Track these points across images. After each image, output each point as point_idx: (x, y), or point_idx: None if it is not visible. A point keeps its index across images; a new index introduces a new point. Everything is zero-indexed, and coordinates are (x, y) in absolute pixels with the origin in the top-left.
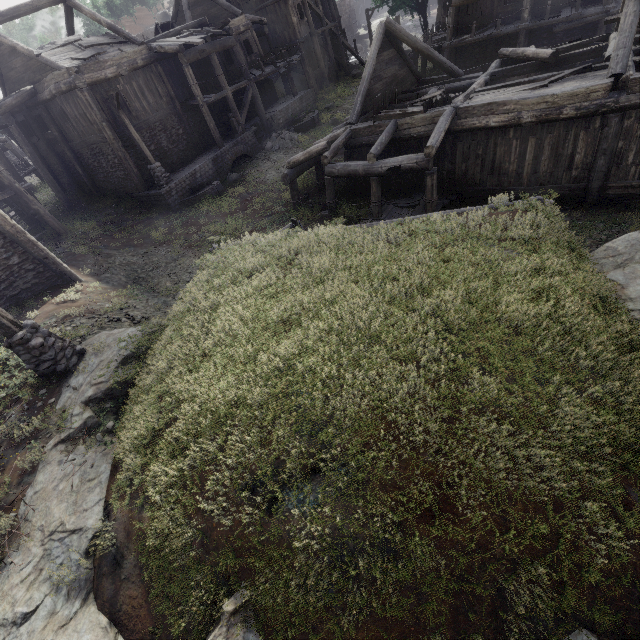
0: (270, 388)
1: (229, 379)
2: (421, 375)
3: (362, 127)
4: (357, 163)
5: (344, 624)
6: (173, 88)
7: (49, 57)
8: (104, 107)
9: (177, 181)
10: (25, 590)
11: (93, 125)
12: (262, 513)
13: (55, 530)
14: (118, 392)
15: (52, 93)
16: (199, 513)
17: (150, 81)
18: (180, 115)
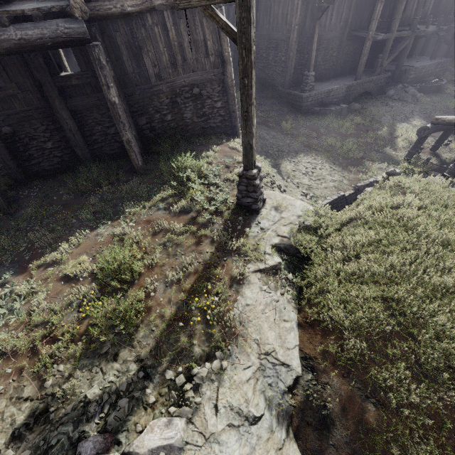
0: None
1: None
2: None
3: None
4: None
5: None
6: (352, 17)
7: None
8: (303, 14)
9: (317, 92)
10: (252, 393)
11: (286, 25)
12: None
13: (270, 353)
14: (292, 250)
15: None
16: None
17: (342, 5)
18: (342, 41)
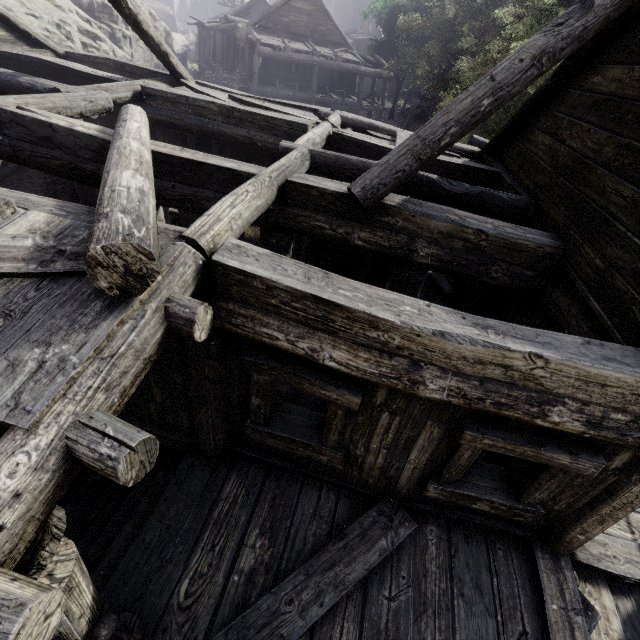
0: None
1: None
2: None
3: None
4: None
5: None
6: None
7: None
8: None
9: None
10: None
11: None
12: None
13: None
14: None
15: None
16: None
17: None
18: None
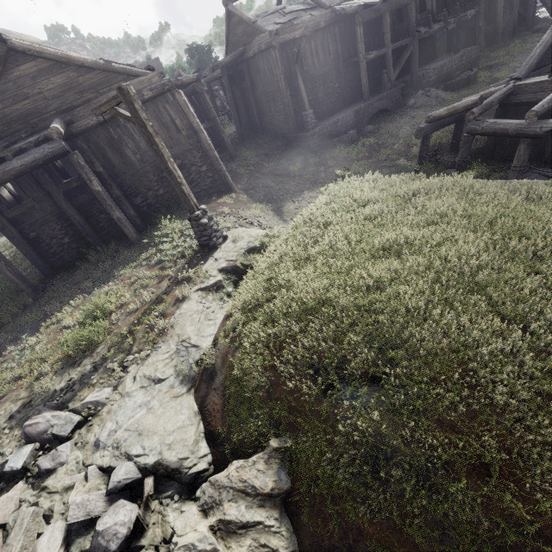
0: (355, 299)
1: (323, 281)
2: (524, 339)
3: (530, 82)
4: (509, 121)
5: (360, 511)
6: (342, 46)
7: (260, 23)
8: (286, 62)
9: (321, 127)
10: (163, 366)
11: (274, 77)
12: (319, 391)
13: (185, 340)
14: (240, 271)
15: (255, 52)
16: (272, 369)
17: (325, 40)
18: (340, 71)
